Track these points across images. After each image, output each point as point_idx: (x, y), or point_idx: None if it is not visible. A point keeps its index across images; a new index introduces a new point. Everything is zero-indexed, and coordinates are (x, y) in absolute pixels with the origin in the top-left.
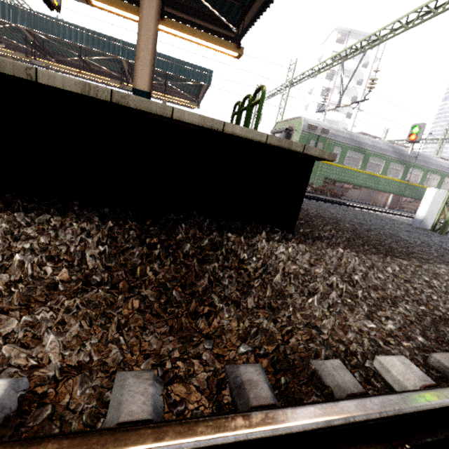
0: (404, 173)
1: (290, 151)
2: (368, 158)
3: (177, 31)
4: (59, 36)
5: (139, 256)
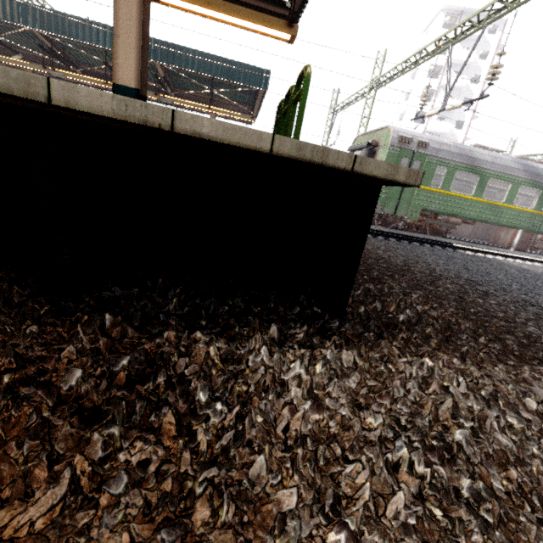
0: (540, 201)
1: (330, 169)
2: (486, 180)
3: (202, 8)
4: (78, 38)
5: None
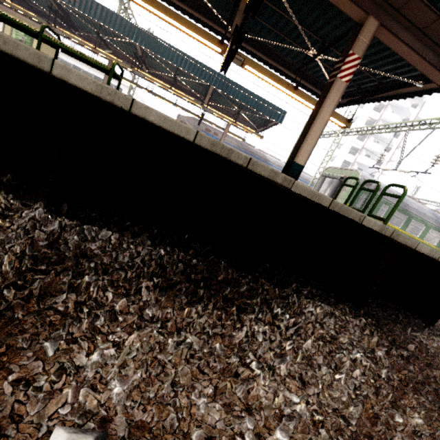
0: None
1: None
2: (411, 220)
3: (304, 101)
4: (168, 59)
5: (396, 355)
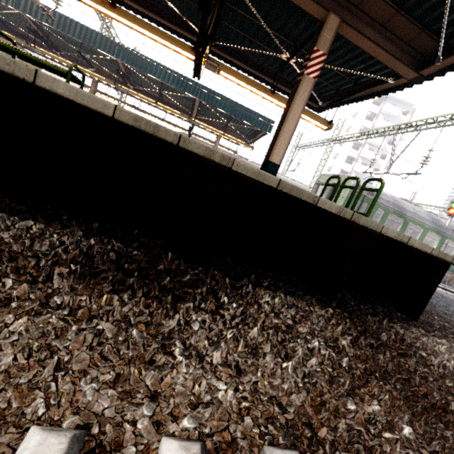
0: (440, 243)
1: (438, 258)
2: (408, 223)
3: (283, 104)
4: (151, 73)
5: (365, 344)
